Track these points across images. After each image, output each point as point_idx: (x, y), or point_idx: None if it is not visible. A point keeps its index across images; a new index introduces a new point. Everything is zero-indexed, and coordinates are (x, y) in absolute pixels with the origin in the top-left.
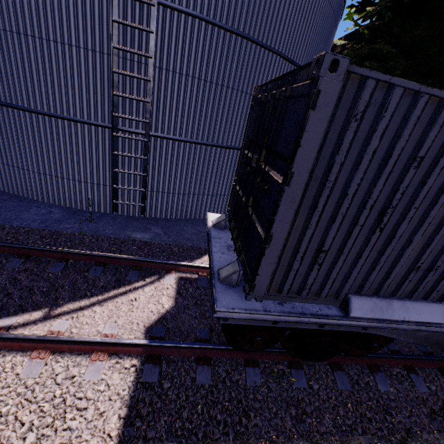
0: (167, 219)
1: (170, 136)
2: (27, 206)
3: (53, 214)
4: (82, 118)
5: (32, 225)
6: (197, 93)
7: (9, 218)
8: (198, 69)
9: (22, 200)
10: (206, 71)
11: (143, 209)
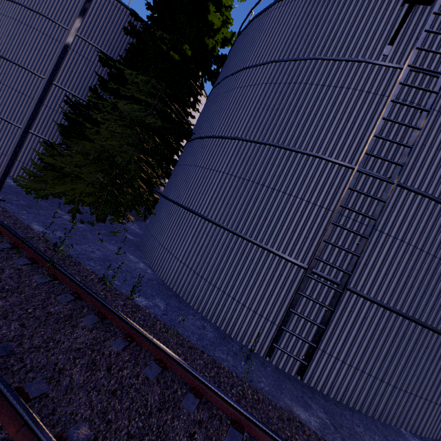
0: (323, 395)
1: (362, 293)
2: (185, 310)
3: (207, 331)
4: (277, 250)
5: (191, 338)
6: (408, 259)
7: (173, 320)
8: (415, 238)
9: (181, 302)
10: (424, 241)
11: (302, 367)
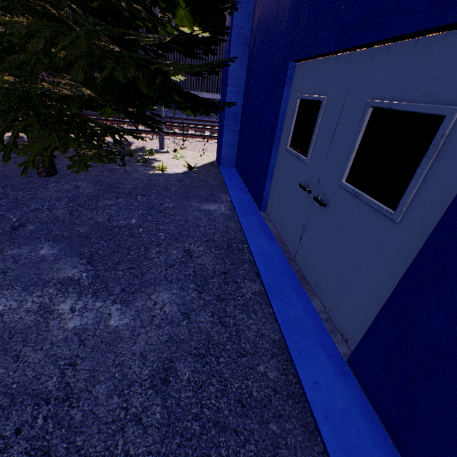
0: None
1: None
2: None
3: None
4: None
5: None
6: None
7: None
8: None
9: None
10: None
11: None
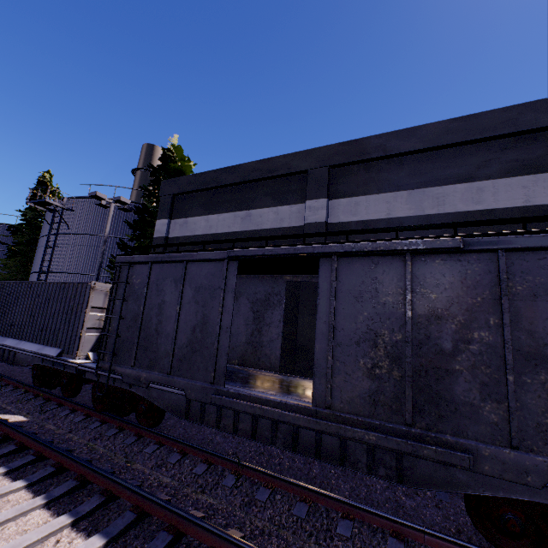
0: None
1: None
2: None
3: None
4: None
5: None
6: None
7: None
8: None
9: None
10: None
11: None
